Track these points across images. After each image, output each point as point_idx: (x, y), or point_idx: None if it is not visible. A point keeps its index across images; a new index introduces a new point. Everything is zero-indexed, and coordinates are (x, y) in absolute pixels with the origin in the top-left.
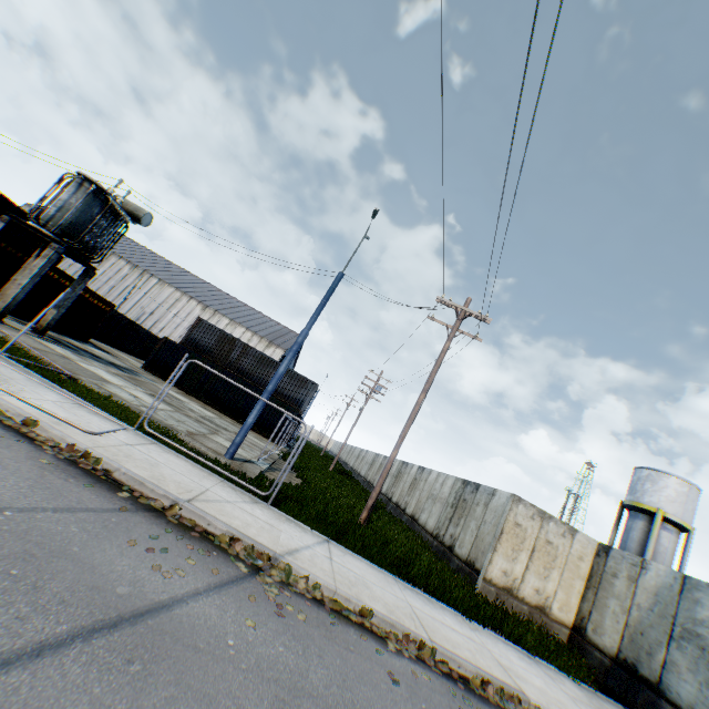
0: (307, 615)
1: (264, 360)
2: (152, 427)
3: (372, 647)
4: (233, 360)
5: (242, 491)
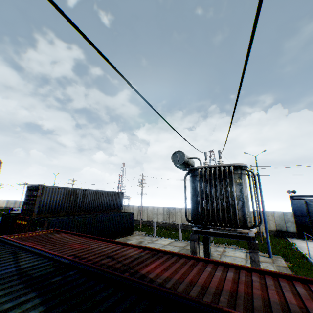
0: None
1: (97, 194)
2: None
3: None
4: (80, 204)
5: (312, 261)
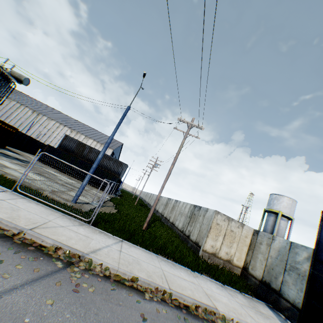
0: (96, 287)
1: None
2: (22, 189)
3: (134, 299)
4: (85, 155)
5: (75, 219)
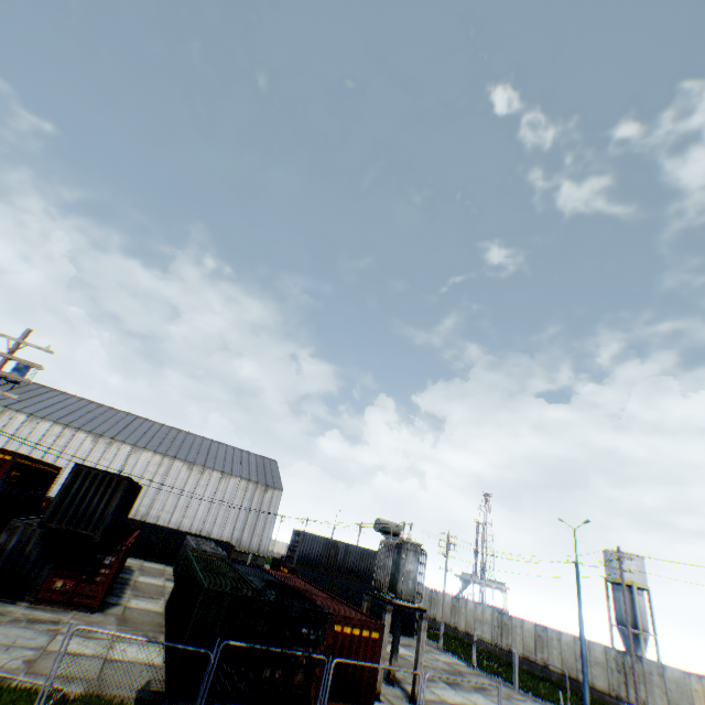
0: None
1: (364, 553)
2: None
3: None
4: (340, 563)
5: None
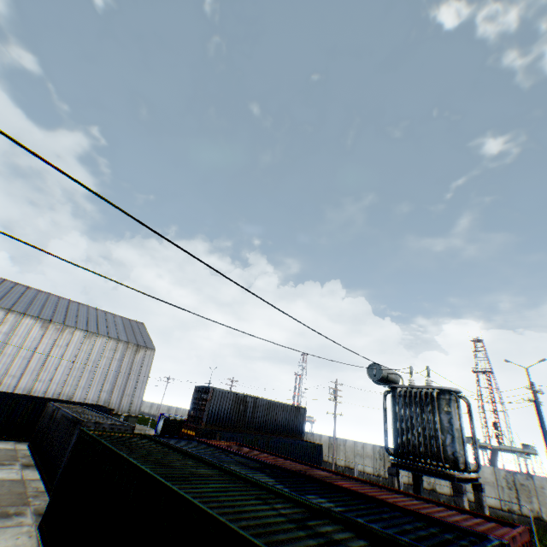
0: None
1: (270, 405)
2: None
3: None
4: (249, 418)
5: None
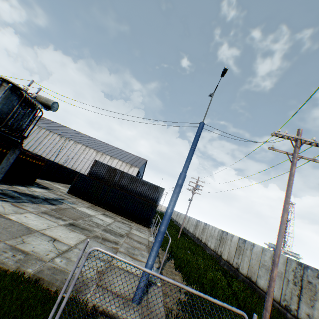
0: None
1: (133, 179)
2: None
3: None
4: (116, 181)
5: None
